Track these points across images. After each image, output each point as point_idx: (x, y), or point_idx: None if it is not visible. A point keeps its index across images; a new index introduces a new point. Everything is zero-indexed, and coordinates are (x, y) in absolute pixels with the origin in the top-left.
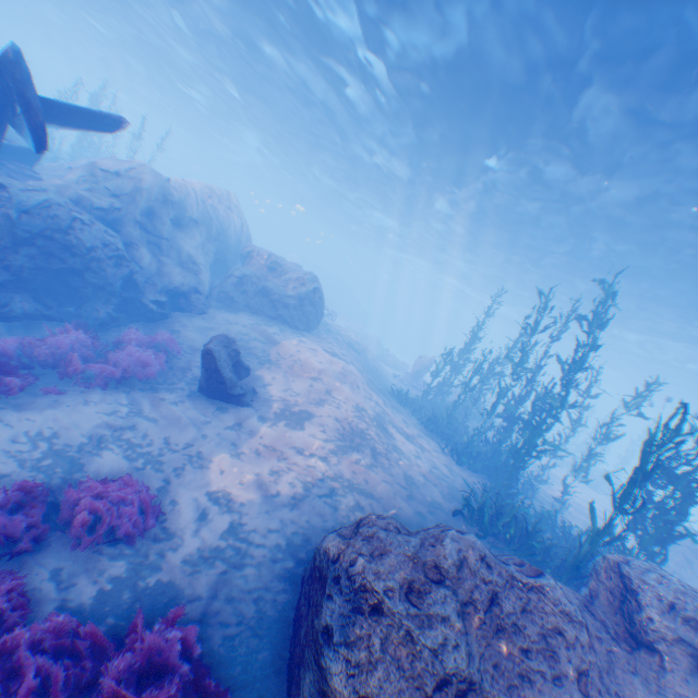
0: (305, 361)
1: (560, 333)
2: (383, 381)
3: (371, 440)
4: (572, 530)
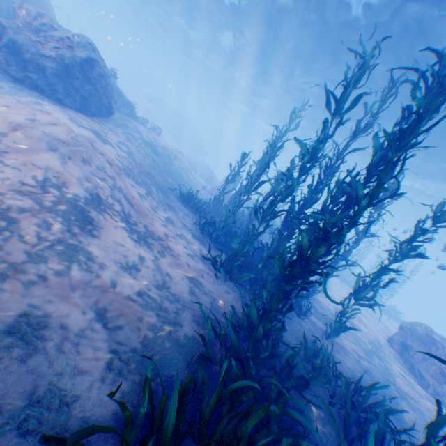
0: (2, 115)
1: (368, 123)
2: (183, 186)
3: (4, 234)
4: (344, 357)
